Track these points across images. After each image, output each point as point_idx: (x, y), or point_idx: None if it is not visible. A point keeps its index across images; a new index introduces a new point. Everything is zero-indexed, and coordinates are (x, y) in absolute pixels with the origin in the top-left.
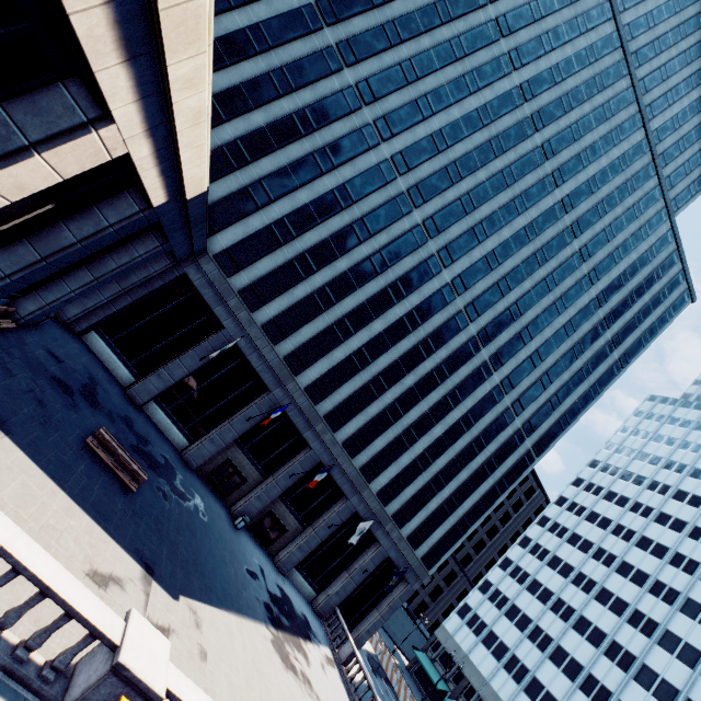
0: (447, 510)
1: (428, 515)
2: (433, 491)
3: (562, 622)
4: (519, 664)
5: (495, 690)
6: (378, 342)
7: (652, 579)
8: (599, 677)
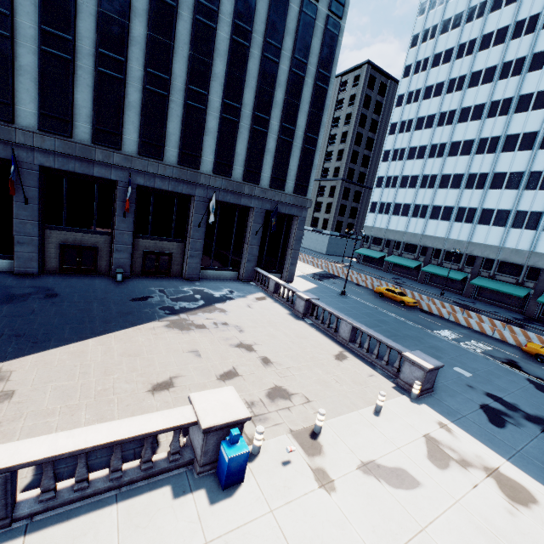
0: (287, 140)
1: (274, 156)
2: (261, 132)
3: (439, 159)
4: (421, 207)
5: (412, 232)
6: (51, 2)
7: (499, 67)
8: (476, 171)
